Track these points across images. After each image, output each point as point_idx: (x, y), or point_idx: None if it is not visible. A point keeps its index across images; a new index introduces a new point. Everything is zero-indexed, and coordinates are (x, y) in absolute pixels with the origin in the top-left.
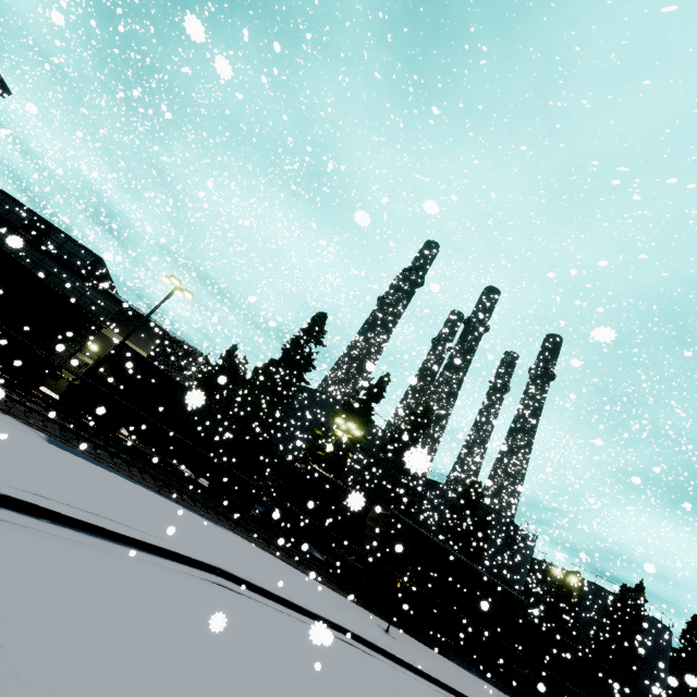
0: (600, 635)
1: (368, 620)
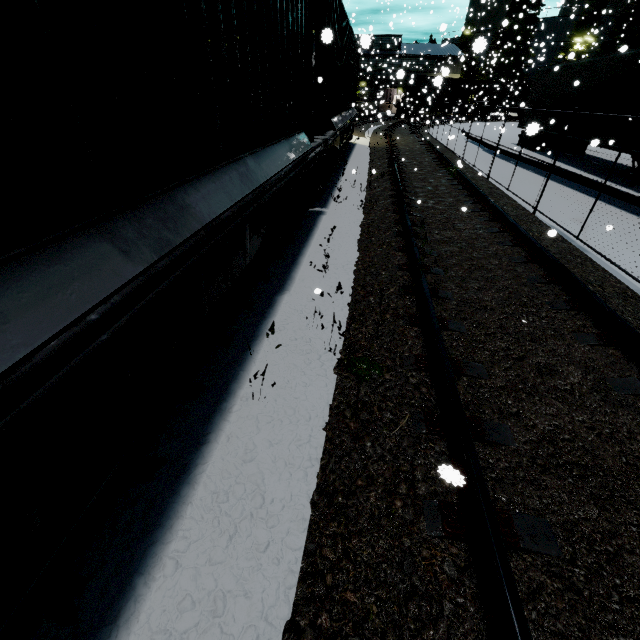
0: None
1: None
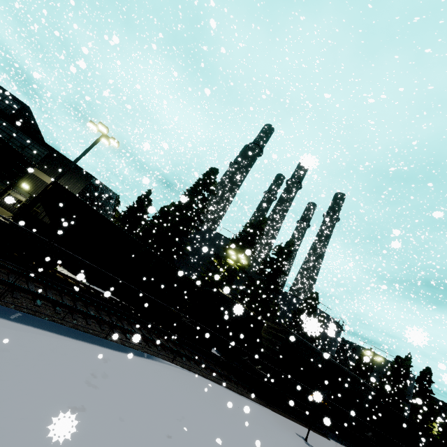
0: (383, 387)
1: (291, 432)
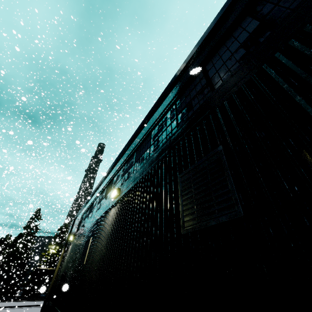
0: None
1: None
